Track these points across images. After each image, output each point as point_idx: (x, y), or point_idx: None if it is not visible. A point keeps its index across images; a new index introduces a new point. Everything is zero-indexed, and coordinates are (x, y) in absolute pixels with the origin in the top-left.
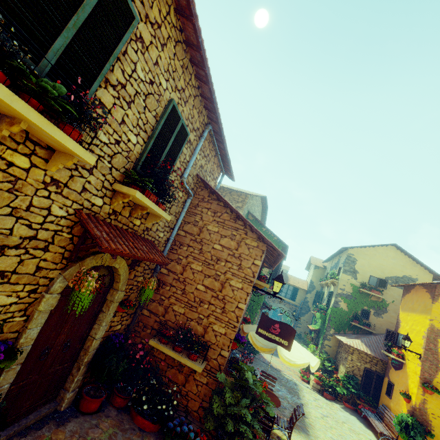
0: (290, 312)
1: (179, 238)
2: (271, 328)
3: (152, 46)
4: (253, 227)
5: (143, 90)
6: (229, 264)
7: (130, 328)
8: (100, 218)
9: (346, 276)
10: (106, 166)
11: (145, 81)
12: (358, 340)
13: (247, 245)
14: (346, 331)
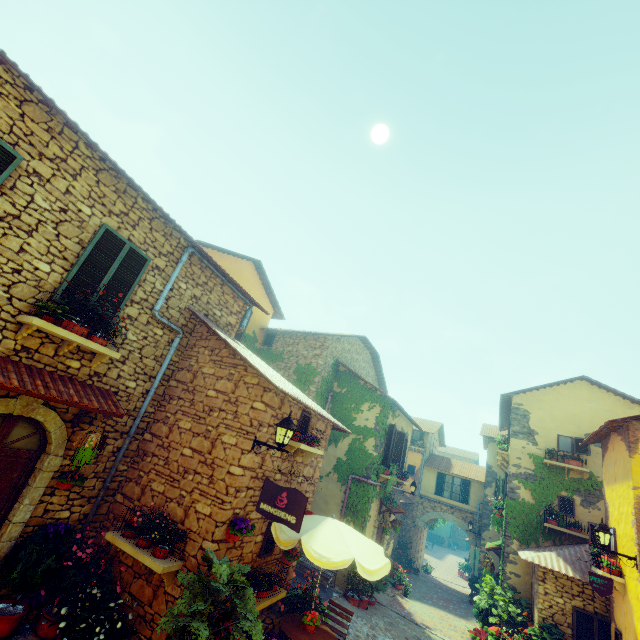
0: (464, 525)
1: (169, 391)
2: (277, 501)
3: (56, 178)
4: (242, 356)
5: (51, 218)
6: (224, 413)
7: (89, 518)
8: (1, 355)
9: (519, 442)
10: (1, 296)
11: (53, 210)
12: (551, 553)
13: (246, 384)
14: (541, 542)
